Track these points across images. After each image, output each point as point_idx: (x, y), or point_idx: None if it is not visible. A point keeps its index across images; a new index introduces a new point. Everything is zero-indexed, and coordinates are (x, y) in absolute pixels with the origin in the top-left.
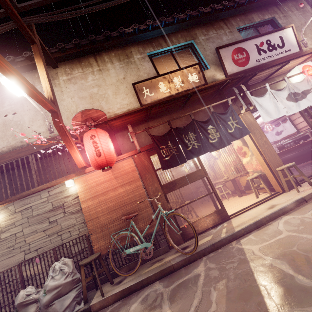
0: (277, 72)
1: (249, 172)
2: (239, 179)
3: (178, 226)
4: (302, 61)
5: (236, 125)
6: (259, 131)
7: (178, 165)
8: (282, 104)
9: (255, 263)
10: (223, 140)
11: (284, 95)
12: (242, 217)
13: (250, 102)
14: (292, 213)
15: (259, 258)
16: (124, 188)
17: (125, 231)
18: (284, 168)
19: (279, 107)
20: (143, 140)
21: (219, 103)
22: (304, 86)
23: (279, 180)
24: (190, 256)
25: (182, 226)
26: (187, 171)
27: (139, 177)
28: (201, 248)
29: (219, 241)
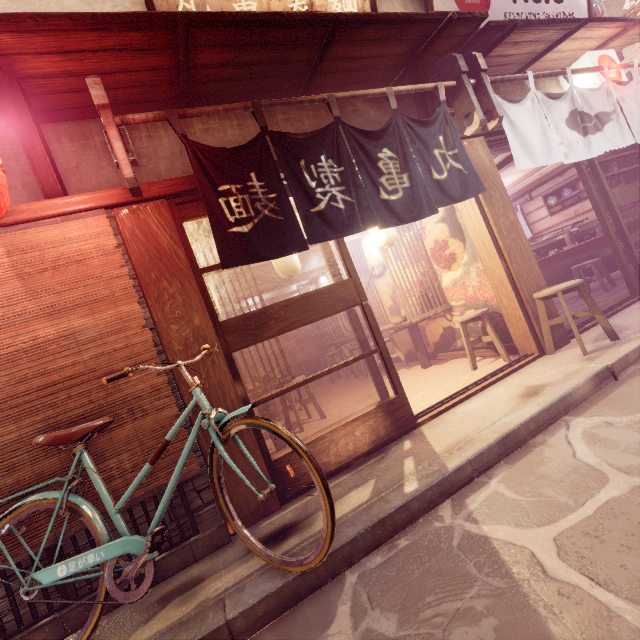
0: (543, 62)
1: (454, 307)
2: (425, 327)
3: (267, 457)
4: (597, 45)
5: (454, 162)
6: (500, 194)
7: (278, 256)
8: (556, 132)
9: (580, 638)
10: (419, 198)
11: (563, 112)
12: (454, 422)
13: (492, 105)
14: (593, 409)
15: (582, 603)
16: (64, 326)
17: (56, 488)
18: (559, 293)
19: (550, 139)
20: (164, 168)
21: (414, 90)
22: (601, 103)
23: (536, 324)
24: (300, 575)
25: (278, 454)
26: None
27: (133, 289)
28: (339, 541)
29: (401, 508)
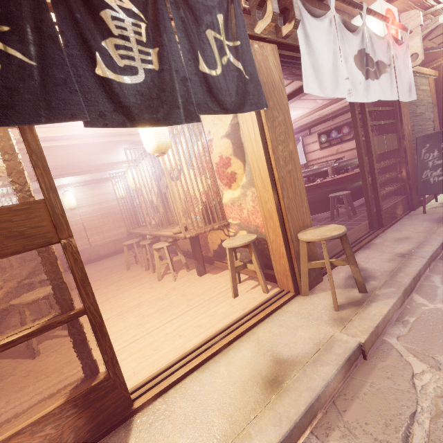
0: None
1: (231, 224)
2: (208, 234)
3: None
4: None
5: (234, 57)
6: (284, 118)
7: None
8: (346, 65)
9: None
10: (169, 92)
11: (354, 47)
12: (174, 422)
13: (290, 1)
14: (342, 426)
15: None
16: None
17: None
18: (324, 241)
19: (340, 70)
20: None
21: None
22: (383, 52)
23: (296, 264)
24: None
25: None
26: (120, 194)
27: None
28: None
29: None
